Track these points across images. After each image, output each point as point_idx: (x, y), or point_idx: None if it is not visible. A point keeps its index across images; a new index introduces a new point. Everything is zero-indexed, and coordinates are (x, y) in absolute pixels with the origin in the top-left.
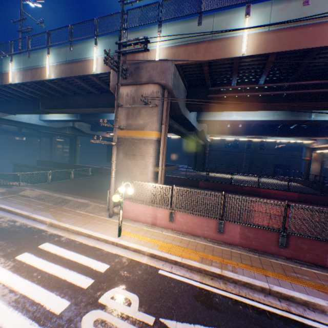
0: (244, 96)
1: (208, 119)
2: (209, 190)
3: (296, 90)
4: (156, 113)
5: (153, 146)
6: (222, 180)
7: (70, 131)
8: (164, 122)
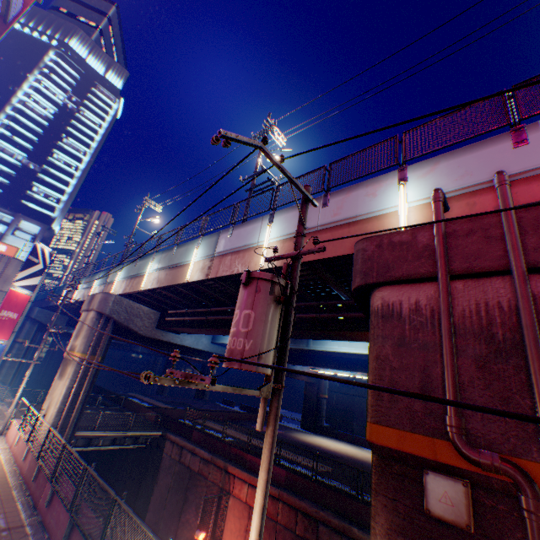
0: (186, 319)
1: (221, 341)
2: (196, 446)
3: (214, 316)
4: (87, 335)
5: (74, 366)
6: (288, 445)
7: (145, 348)
8: (93, 344)
